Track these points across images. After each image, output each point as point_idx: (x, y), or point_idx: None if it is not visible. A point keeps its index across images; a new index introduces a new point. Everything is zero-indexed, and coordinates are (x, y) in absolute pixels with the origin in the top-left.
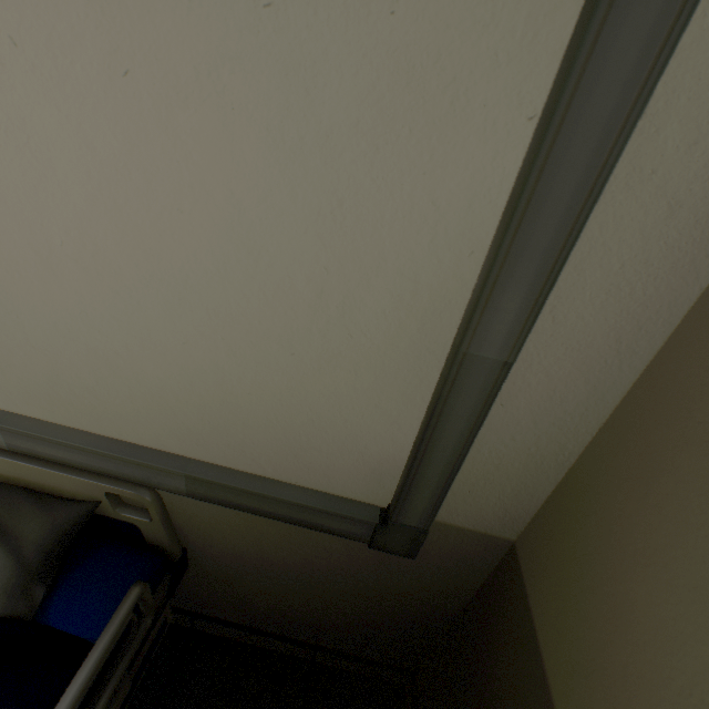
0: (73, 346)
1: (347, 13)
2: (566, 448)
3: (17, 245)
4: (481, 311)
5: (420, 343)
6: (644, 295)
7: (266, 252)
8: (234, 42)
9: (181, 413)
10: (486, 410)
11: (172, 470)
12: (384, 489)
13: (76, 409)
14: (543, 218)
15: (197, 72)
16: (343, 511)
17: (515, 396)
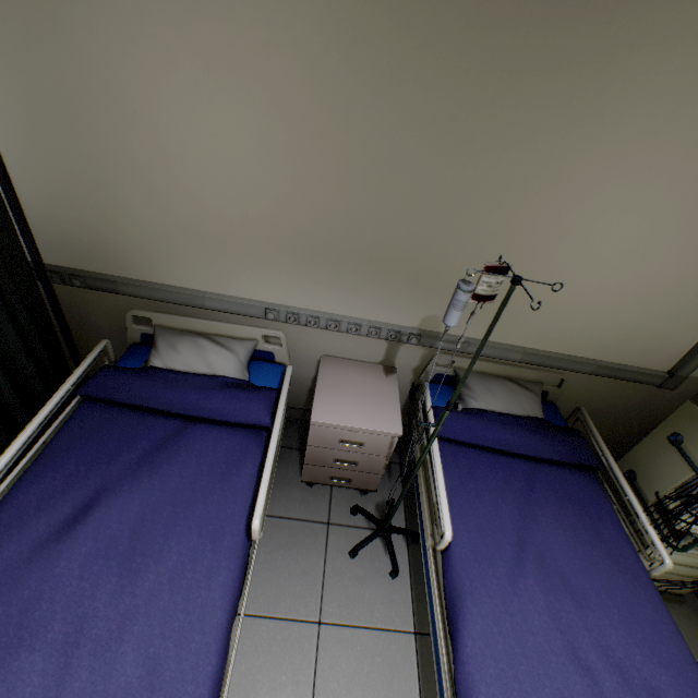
0: (580, 318)
1: None
2: None
3: (592, 285)
4: None
5: None
6: None
7: (685, 285)
8: None
9: (604, 341)
10: None
11: (592, 363)
12: (670, 364)
13: (556, 343)
14: None
15: None
16: (655, 373)
17: None
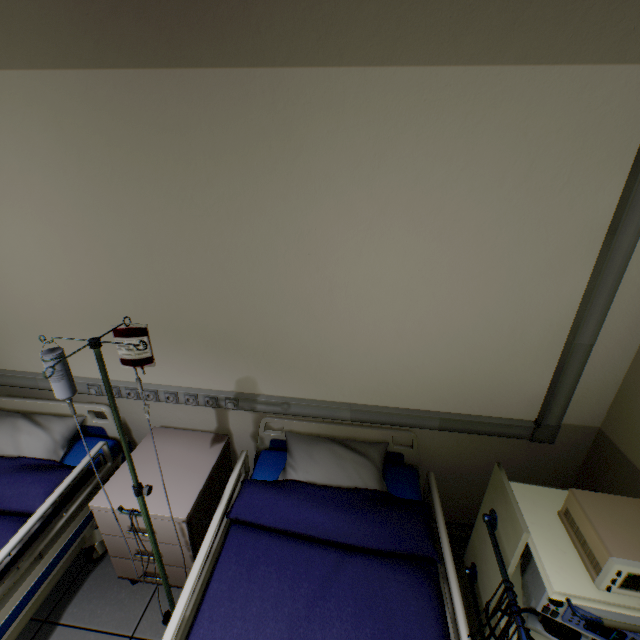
0: (396, 366)
1: (531, 255)
2: (617, 375)
3: (389, 330)
4: (580, 329)
5: (552, 343)
6: (635, 314)
7: (493, 319)
8: (494, 264)
9: (438, 389)
10: (584, 364)
11: (434, 416)
12: (534, 410)
13: (385, 395)
14: (599, 299)
15: (480, 272)
16: (517, 423)
17: (592, 357)
